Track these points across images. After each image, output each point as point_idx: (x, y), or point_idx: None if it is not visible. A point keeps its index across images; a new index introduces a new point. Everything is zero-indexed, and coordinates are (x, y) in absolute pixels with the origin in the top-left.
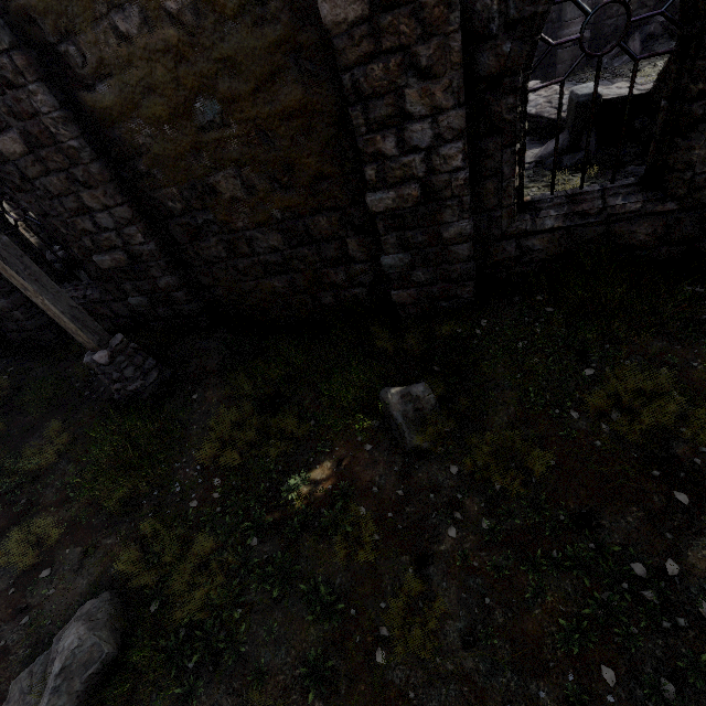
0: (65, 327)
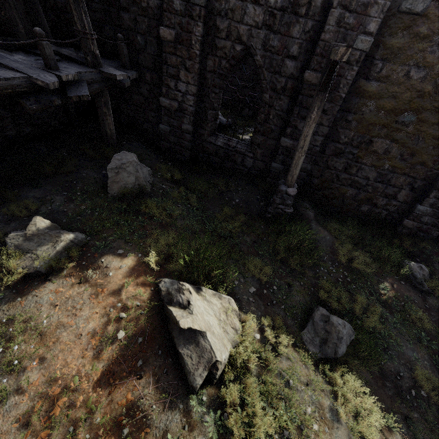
0: (291, 170)
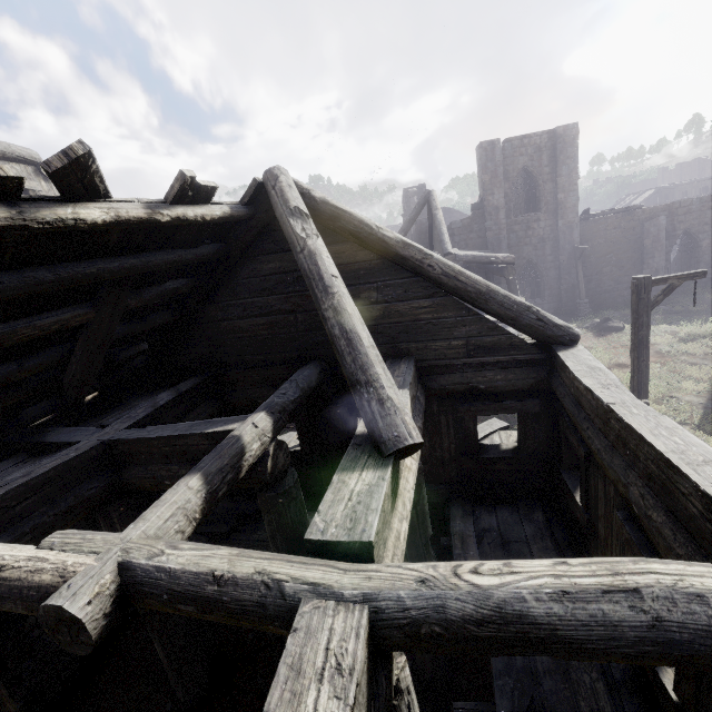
0: (581, 292)
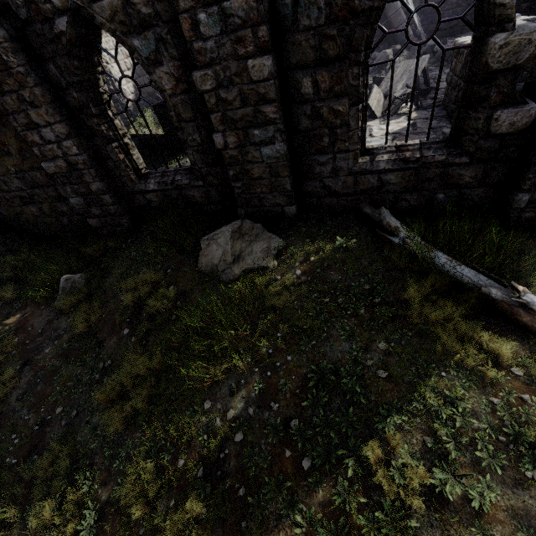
0: None
